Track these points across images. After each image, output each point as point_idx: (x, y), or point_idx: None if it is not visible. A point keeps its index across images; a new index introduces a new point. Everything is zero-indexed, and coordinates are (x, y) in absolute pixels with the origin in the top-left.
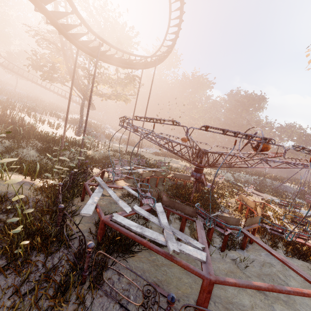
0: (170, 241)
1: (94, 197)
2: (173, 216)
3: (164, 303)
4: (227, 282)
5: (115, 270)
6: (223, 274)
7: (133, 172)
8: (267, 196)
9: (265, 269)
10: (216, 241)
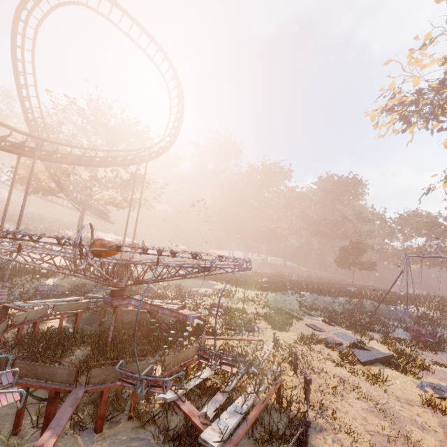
0: None
1: None
2: None
3: None
4: None
5: None
6: None
7: None
8: (334, 330)
9: None
10: None
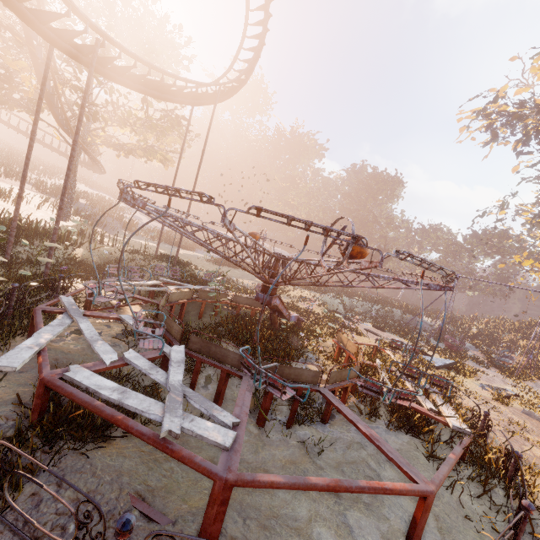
0: (171, 414)
1: (42, 333)
2: (215, 371)
3: (143, 531)
4: (257, 482)
5: (27, 477)
6: (278, 467)
7: (163, 291)
8: (389, 336)
9: (350, 453)
10: (283, 411)
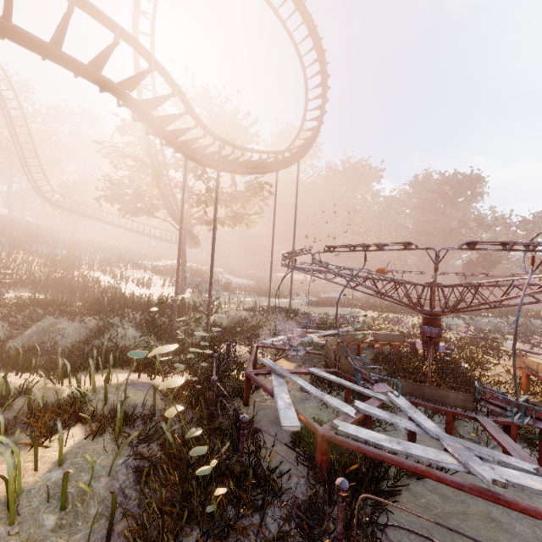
0: (473, 462)
1: (280, 394)
2: None
3: None
4: None
5: (410, 530)
6: None
7: None
8: None
9: None
10: None
